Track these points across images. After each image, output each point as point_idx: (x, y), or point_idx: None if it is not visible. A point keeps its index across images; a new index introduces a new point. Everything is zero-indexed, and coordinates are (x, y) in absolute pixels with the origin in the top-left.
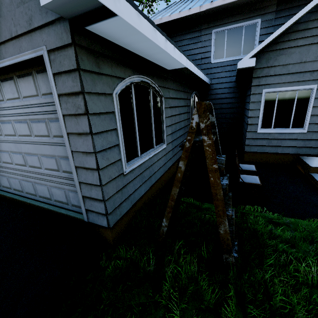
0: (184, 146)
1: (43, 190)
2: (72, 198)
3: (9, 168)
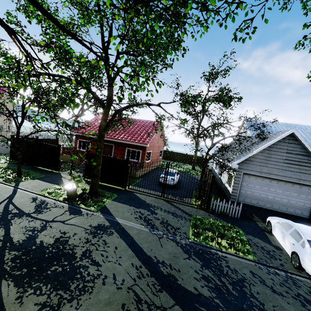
0: None
1: (291, 210)
2: (304, 213)
3: (276, 202)
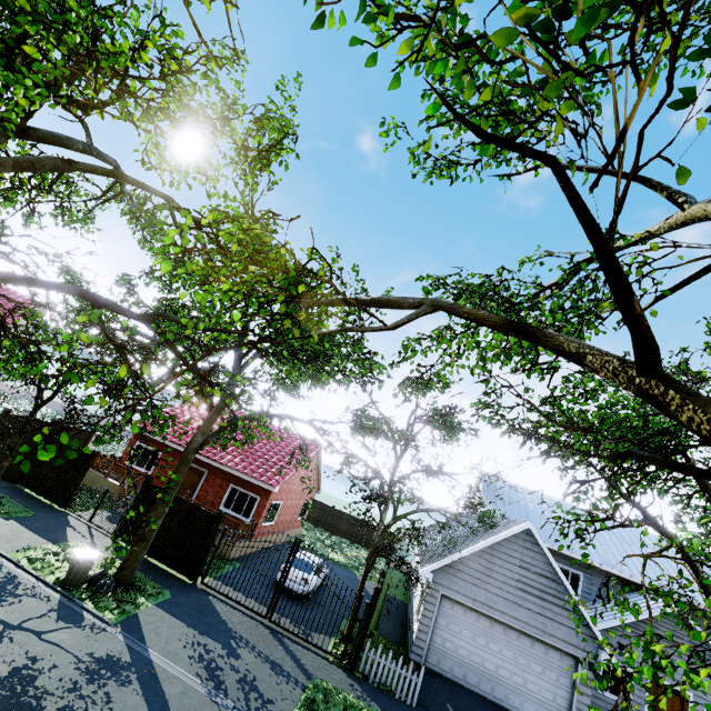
0: None
1: (530, 708)
2: None
3: (502, 680)
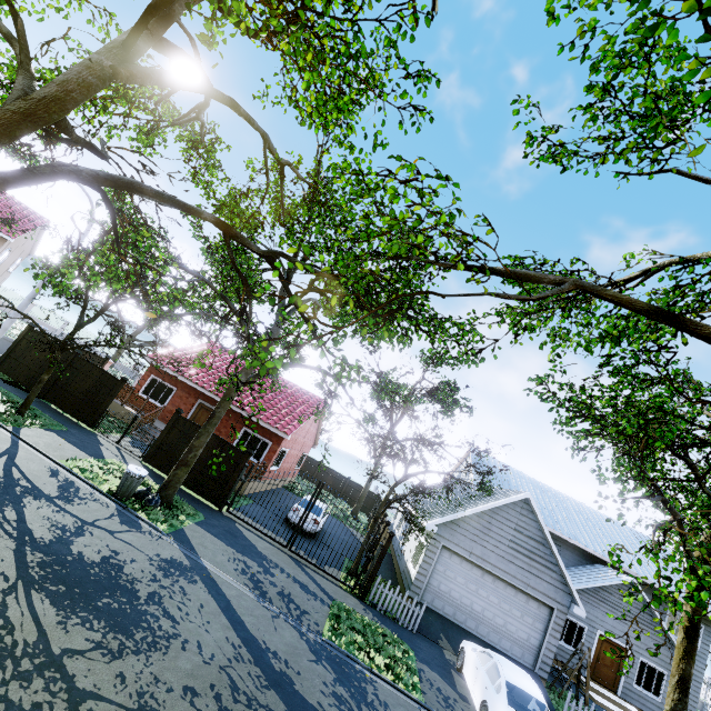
0: (582, 658)
1: (507, 644)
2: (526, 657)
3: (486, 620)
